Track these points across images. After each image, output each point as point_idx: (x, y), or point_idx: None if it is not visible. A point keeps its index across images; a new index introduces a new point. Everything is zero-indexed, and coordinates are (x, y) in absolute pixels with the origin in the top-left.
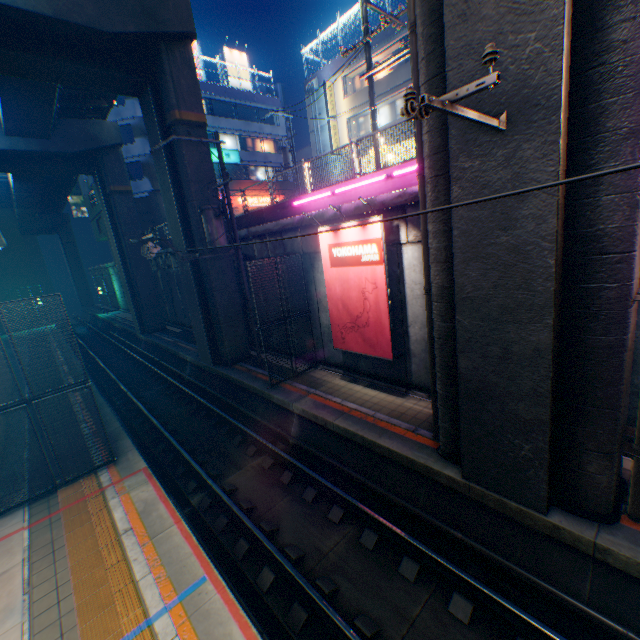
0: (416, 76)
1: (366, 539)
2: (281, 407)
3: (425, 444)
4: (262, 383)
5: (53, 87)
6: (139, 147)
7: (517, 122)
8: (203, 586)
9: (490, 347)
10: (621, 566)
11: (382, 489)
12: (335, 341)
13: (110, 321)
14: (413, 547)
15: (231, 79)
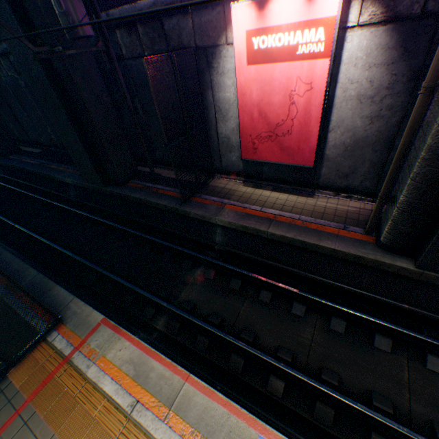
0: None
1: (336, 326)
2: (199, 220)
3: (363, 240)
4: (170, 200)
5: None
6: None
7: None
8: None
9: None
10: None
11: (326, 280)
12: (244, 152)
13: None
14: (378, 325)
15: None
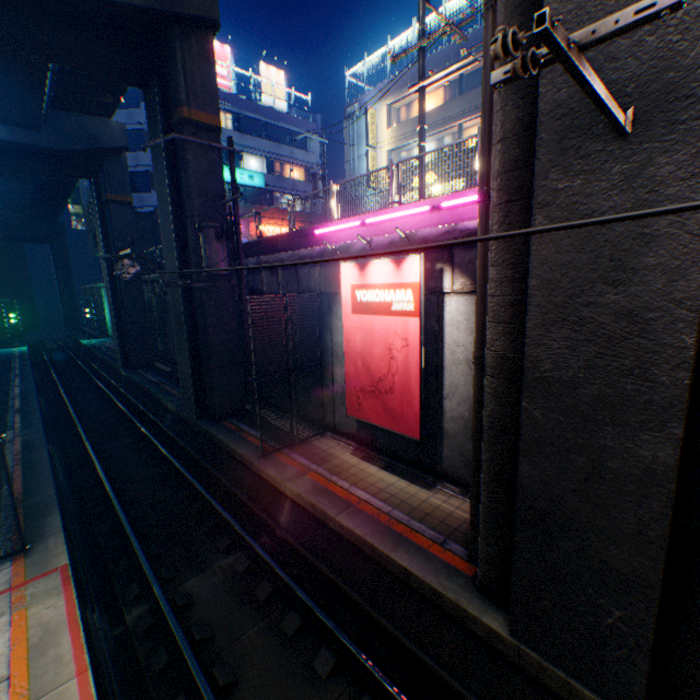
0: (489, 68)
1: None
2: (272, 485)
3: (457, 567)
4: (252, 449)
5: (43, 67)
6: (150, 156)
7: (651, 122)
8: None
9: (572, 455)
10: None
11: (392, 627)
12: (349, 406)
13: (92, 349)
14: None
15: (265, 96)
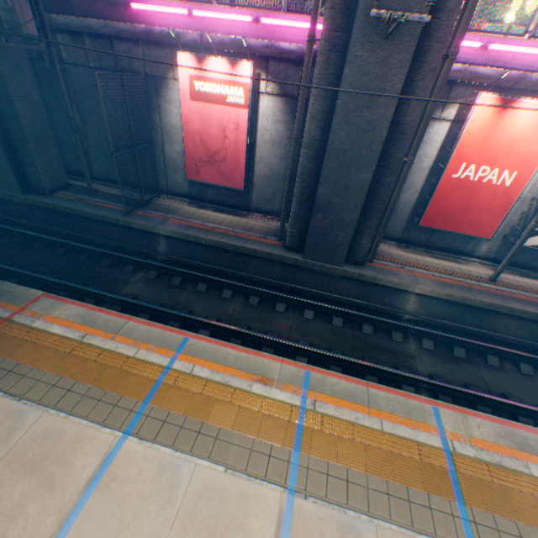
0: None
1: (253, 301)
2: (143, 232)
3: (275, 244)
4: (111, 212)
5: None
6: None
7: (396, 37)
8: (190, 342)
9: (339, 182)
10: (367, 280)
11: (251, 275)
12: (189, 173)
13: None
14: (280, 298)
15: None
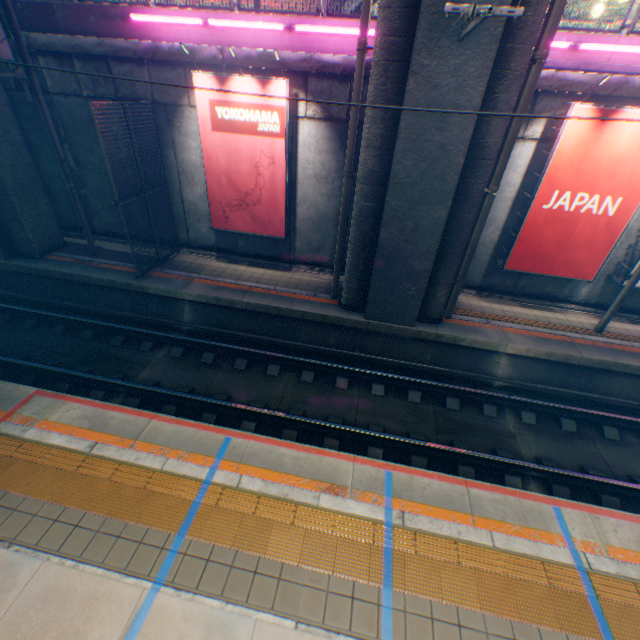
0: None
1: (306, 377)
2: (162, 298)
3: (329, 304)
4: (120, 275)
5: None
6: None
7: (471, 39)
8: (233, 443)
9: (407, 223)
10: (446, 341)
11: (301, 343)
12: (215, 221)
13: None
14: (340, 370)
15: None
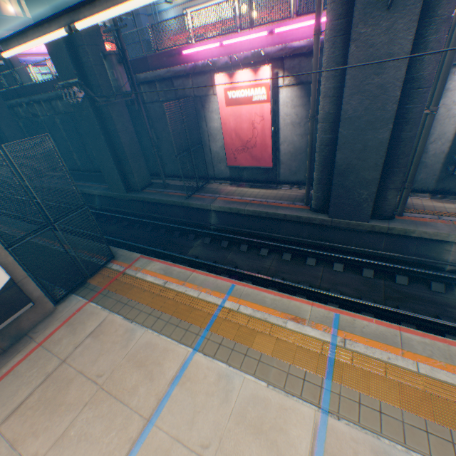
0: None
1: (285, 257)
2: (199, 209)
3: (302, 208)
4: (178, 198)
5: None
6: None
7: (398, 5)
8: (236, 287)
9: (356, 145)
10: (397, 233)
11: (282, 236)
12: (228, 161)
13: None
14: (309, 253)
15: None
